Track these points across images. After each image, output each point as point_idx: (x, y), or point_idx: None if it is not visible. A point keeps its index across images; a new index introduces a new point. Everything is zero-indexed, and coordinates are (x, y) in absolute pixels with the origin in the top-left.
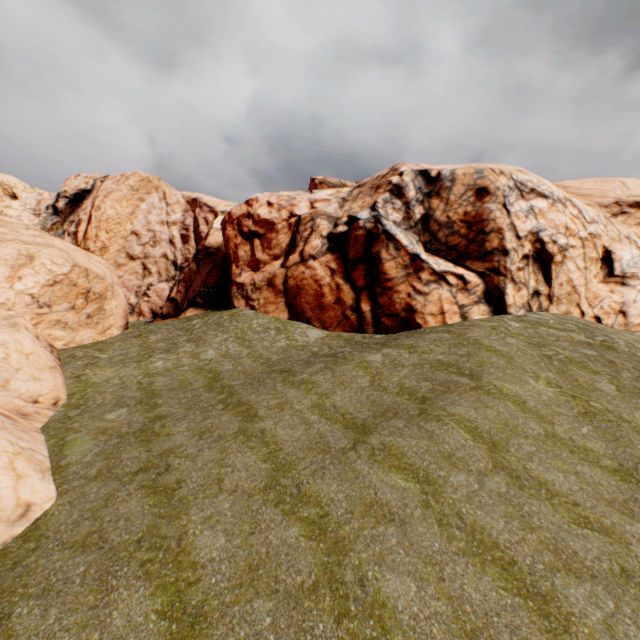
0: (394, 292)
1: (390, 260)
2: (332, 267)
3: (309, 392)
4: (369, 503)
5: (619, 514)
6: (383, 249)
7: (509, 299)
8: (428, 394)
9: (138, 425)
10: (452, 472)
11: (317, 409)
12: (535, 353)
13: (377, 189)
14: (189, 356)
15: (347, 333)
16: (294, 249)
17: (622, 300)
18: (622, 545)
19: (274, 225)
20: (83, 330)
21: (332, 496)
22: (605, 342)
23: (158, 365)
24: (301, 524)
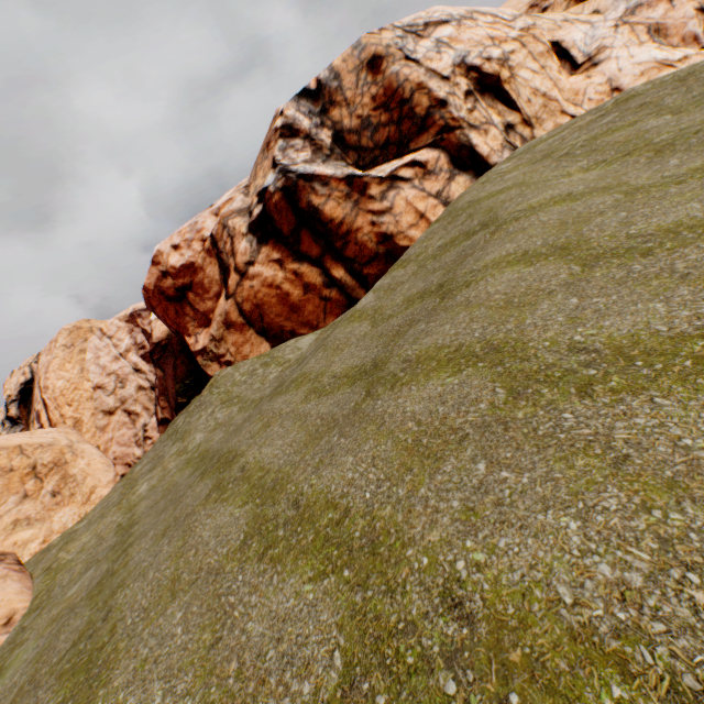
0: (355, 233)
1: (326, 202)
2: (276, 258)
3: (300, 386)
4: (413, 443)
5: None
6: (311, 196)
7: (482, 149)
8: (443, 278)
9: (98, 578)
10: (524, 313)
11: (313, 394)
12: (547, 163)
13: (268, 147)
14: (175, 457)
15: (340, 315)
16: (228, 272)
17: (606, 78)
18: None
19: (195, 265)
20: (57, 513)
21: (349, 477)
22: (619, 100)
23: (141, 491)
24: (305, 561)
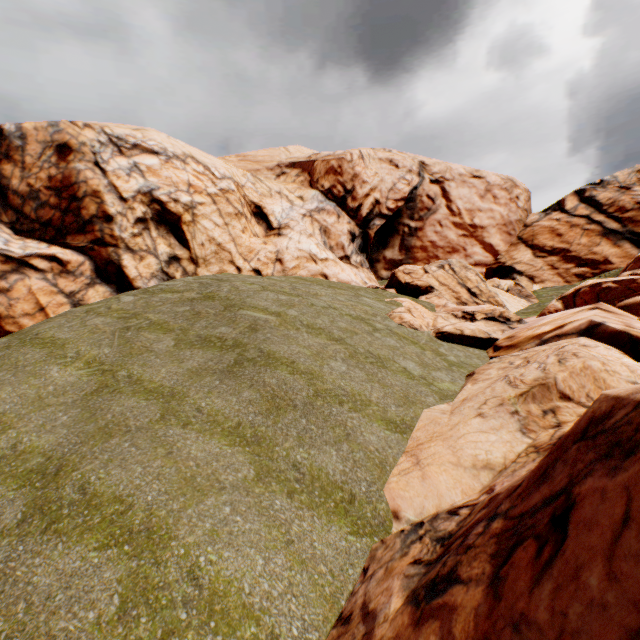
0: None
1: None
2: None
3: None
4: None
5: None
6: None
7: (131, 272)
8: None
9: None
10: None
11: None
12: (113, 328)
13: None
14: None
15: None
16: None
17: (277, 249)
18: None
19: None
20: None
21: None
22: (210, 293)
23: None
24: None
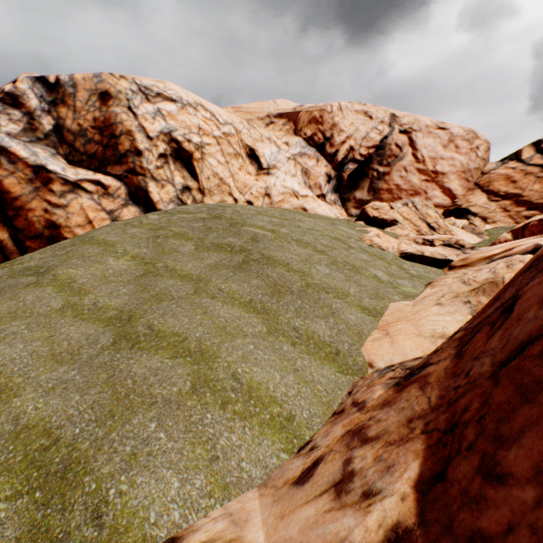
0: (28, 211)
1: (9, 176)
2: None
3: None
4: None
5: (53, 364)
6: None
7: (155, 196)
8: None
9: None
10: None
11: None
12: (147, 236)
13: None
14: None
15: None
16: None
17: (266, 185)
18: (4, 402)
19: None
20: None
21: None
22: (217, 214)
23: None
24: None
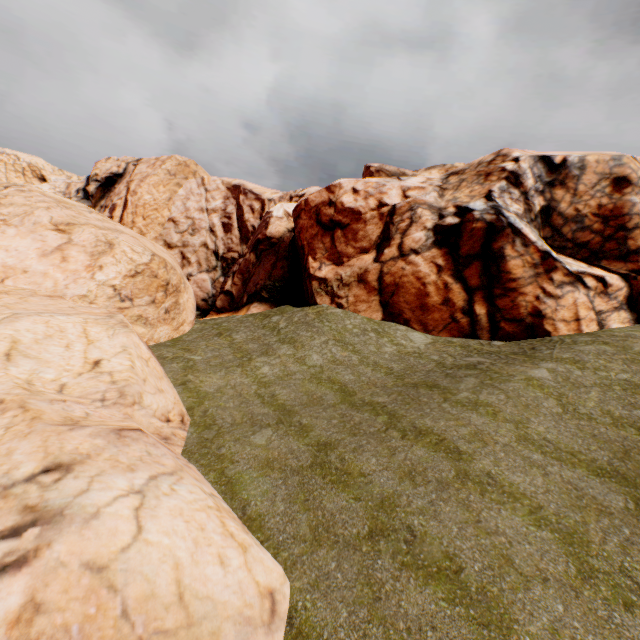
0: (519, 294)
1: (516, 257)
2: (438, 263)
3: (496, 418)
4: None
5: None
6: (508, 245)
7: None
8: None
9: (306, 456)
10: None
11: (529, 444)
12: None
13: (487, 176)
14: (293, 361)
15: (455, 338)
16: (388, 242)
17: None
18: None
19: (360, 215)
20: (161, 326)
21: None
22: None
23: (265, 371)
24: None
